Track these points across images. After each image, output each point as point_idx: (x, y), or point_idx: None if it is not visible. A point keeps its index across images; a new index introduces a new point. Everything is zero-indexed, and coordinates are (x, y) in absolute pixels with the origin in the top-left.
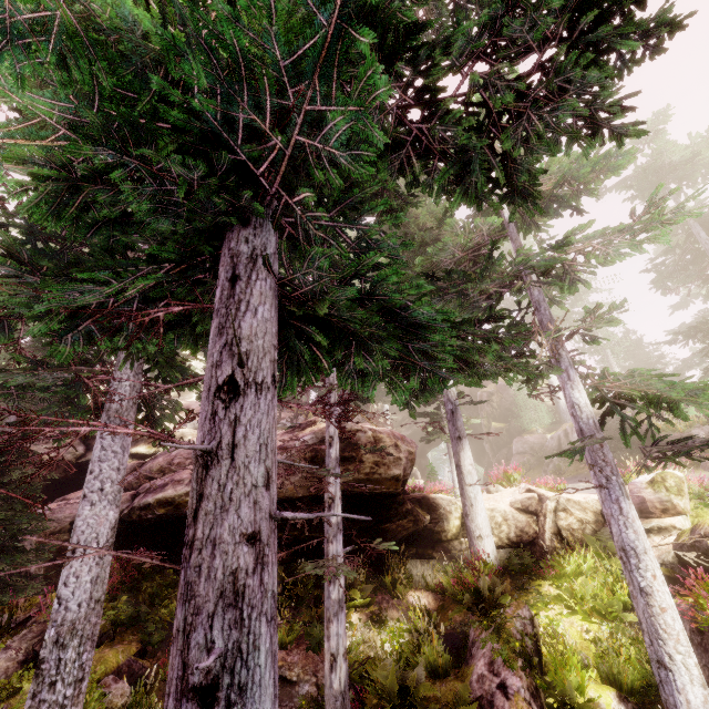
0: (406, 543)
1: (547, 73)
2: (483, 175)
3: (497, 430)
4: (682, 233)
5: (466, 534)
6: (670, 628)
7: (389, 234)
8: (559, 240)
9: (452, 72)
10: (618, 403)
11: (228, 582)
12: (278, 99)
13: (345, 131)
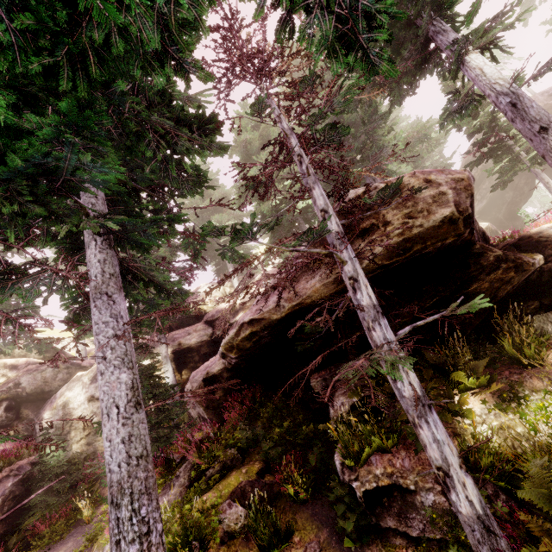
0: (518, 300)
1: None
2: None
3: None
4: None
5: None
6: None
7: None
8: None
9: None
10: None
11: None
12: None
13: None
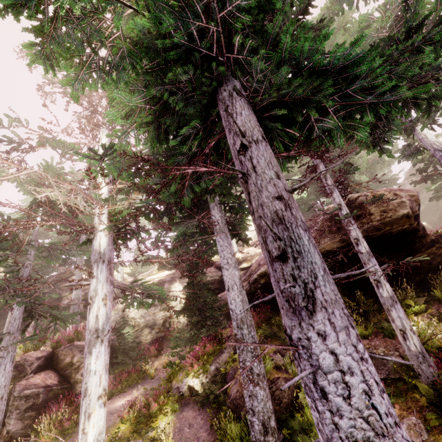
0: None
1: None
2: None
3: None
4: None
5: None
6: None
7: None
8: None
9: None
10: None
11: (274, 216)
12: (201, 2)
13: None
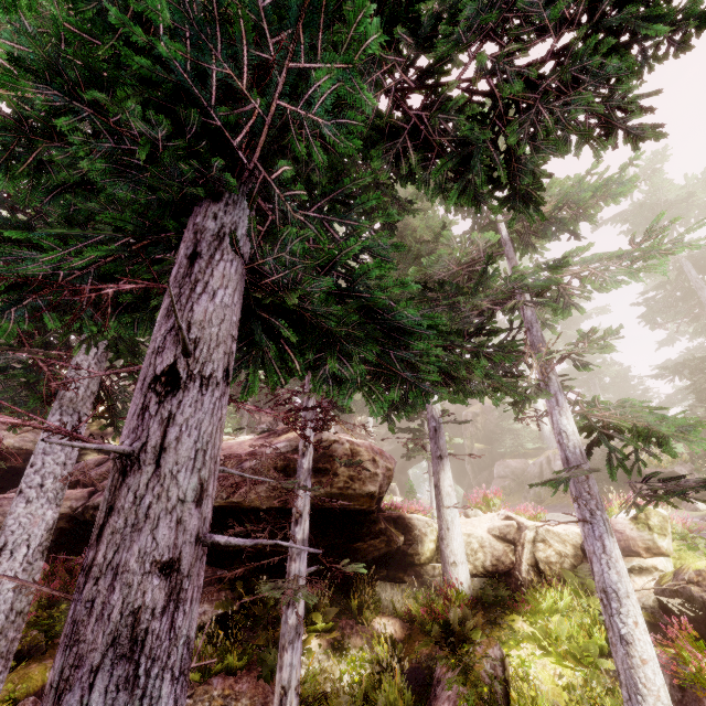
0: (377, 564)
1: (561, 63)
2: (484, 174)
3: (480, 451)
4: (674, 270)
5: (440, 559)
6: (651, 683)
7: (380, 232)
8: (557, 260)
9: (458, 49)
10: (606, 434)
11: (126, 624)
12: (257, 50)
13: (330, 94)
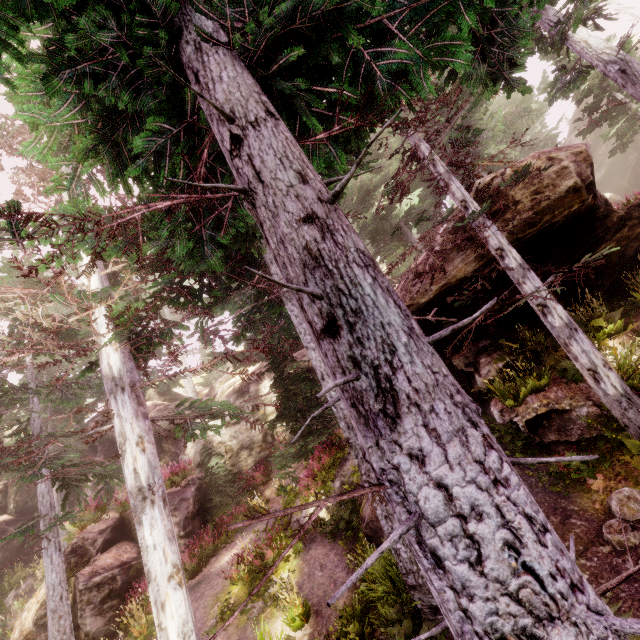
0: None
1: None
2: None
3: None
4: None
5: None
6: None
7: None
8: None
9: None
10: None
11: (305, 256)
12: None
13: None
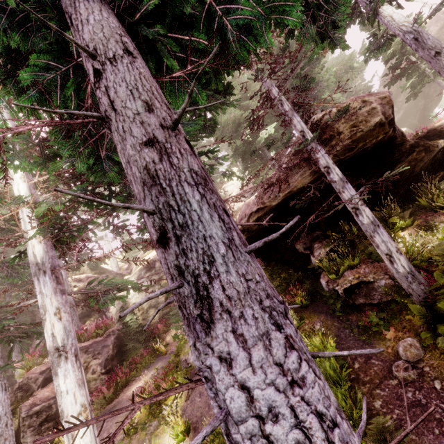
0: (429, 173)
1: None
2: None
3: None
4: None
5: None
6: None
7: None
8: None
9: None
10: None
11: (145, 175)
12: None
13: None
